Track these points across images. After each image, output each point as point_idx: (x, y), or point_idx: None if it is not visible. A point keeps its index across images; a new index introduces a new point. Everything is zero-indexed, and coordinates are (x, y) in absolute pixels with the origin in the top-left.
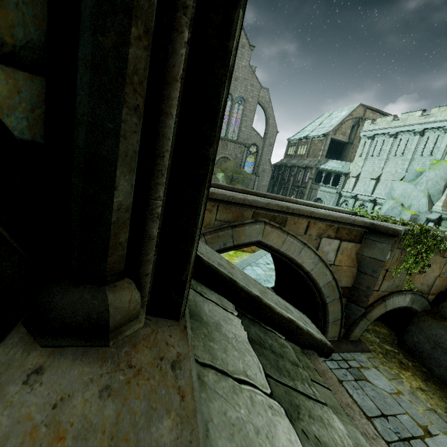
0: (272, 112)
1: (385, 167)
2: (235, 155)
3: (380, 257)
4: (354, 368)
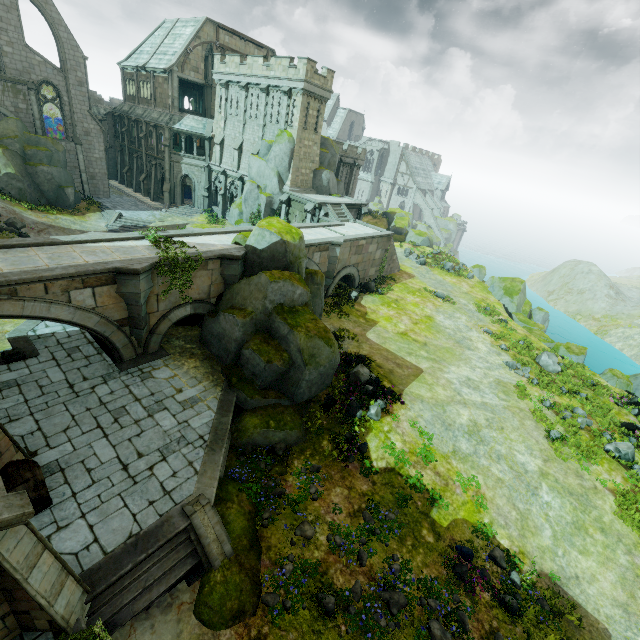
0: (58, 14)
1: (245, 134)
2: (14, 105)
3: (136, 291)
4: (146, 373)
